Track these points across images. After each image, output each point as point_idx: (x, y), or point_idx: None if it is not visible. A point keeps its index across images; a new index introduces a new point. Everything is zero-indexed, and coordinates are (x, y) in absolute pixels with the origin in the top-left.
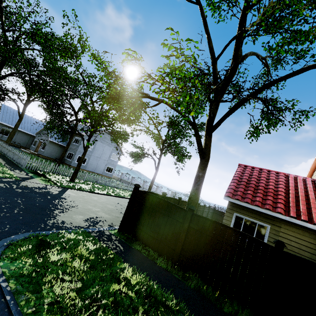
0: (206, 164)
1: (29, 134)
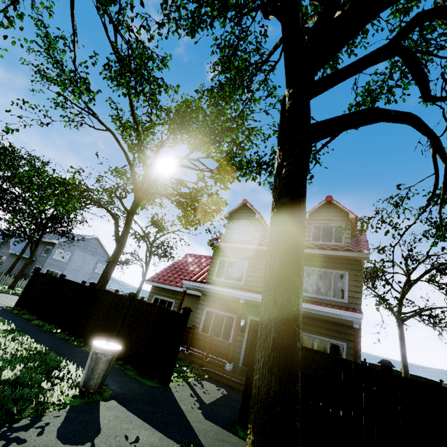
0: (119, 250)
1: None
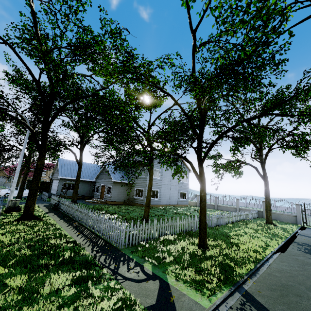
0: None
1: (88, 181)
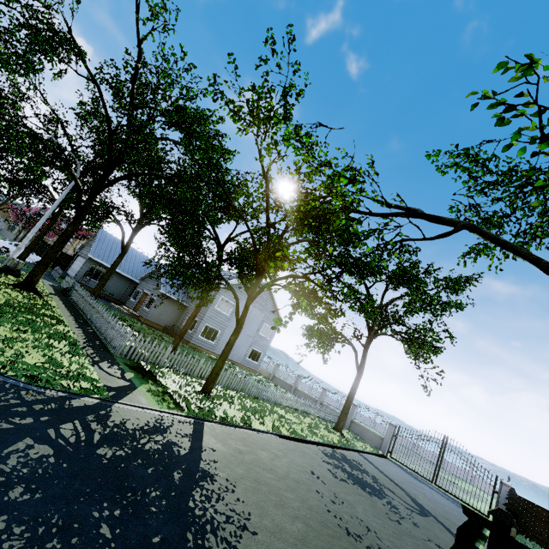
0: None
1: (129, 279)
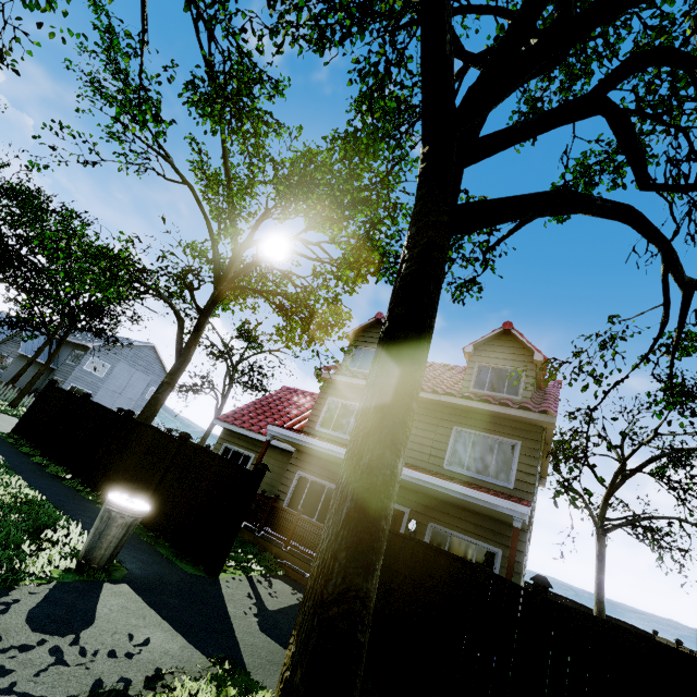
0: (179, 368)
1: None
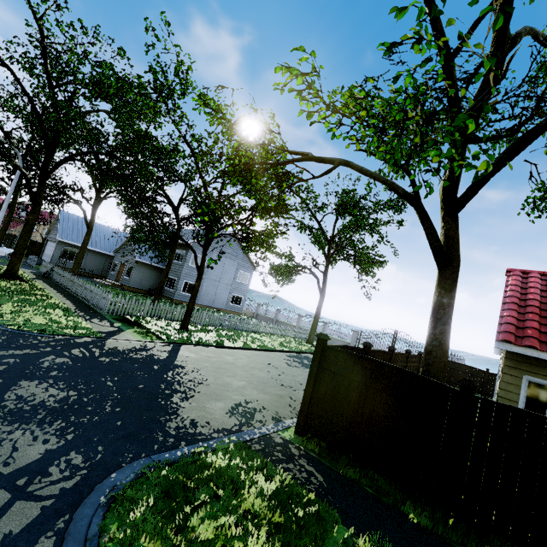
0: (455, 279)
1: (104, 254)
